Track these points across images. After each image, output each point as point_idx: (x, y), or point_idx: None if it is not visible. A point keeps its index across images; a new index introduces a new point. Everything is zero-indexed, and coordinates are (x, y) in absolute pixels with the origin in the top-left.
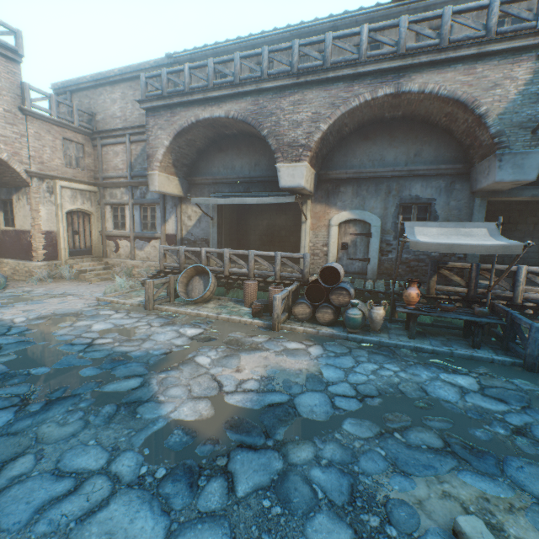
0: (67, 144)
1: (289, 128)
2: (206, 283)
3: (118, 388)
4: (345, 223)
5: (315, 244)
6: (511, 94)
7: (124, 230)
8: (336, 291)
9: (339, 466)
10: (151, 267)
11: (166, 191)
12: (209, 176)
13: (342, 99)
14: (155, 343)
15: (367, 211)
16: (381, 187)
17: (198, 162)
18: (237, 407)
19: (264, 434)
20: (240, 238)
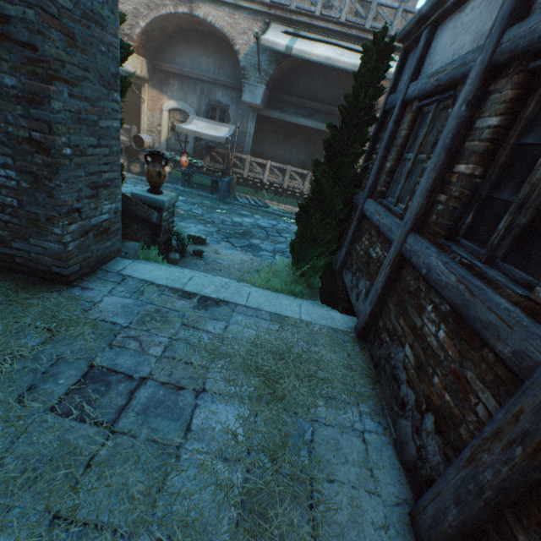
0: None
1: None
2: None
3: None
4: (174, 111)
5: (152, 124)
6: (252, 43)
7: None
8: (143, 153)
9: None
10: None
11: None
12: None
13: (155, 5)
14: None
15: (188, 105)
16: (198, 87)
17: None
18: None
19: None
20: None
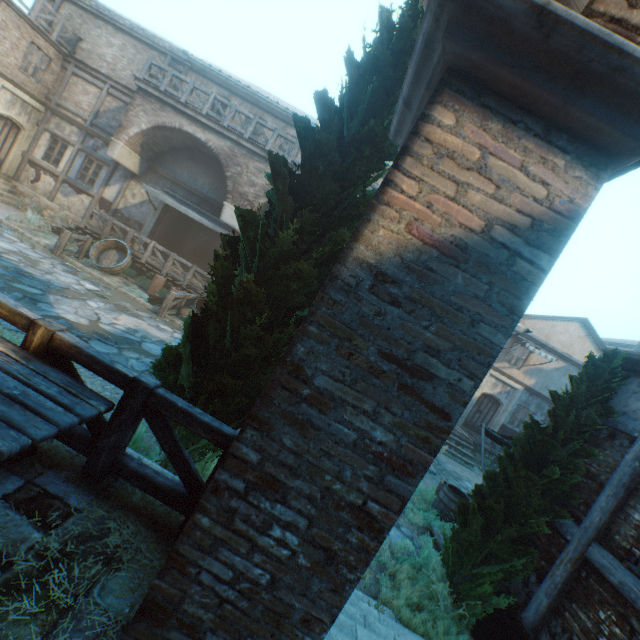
0: (34, 49)
1: (246, 183)
2: (122, 260)
3: (24, 289)
4: None
5: None
6: None
7: (55, 166)
8: None
9: (147, 364)
10: (69, 218)
11: (123, 163)
12: (172, 173)
13: None
14: (57, 279)
15: None
16: None
17: (167, 155)
18: (106, 330)
19: (115, 343)
20: (176, 239)
